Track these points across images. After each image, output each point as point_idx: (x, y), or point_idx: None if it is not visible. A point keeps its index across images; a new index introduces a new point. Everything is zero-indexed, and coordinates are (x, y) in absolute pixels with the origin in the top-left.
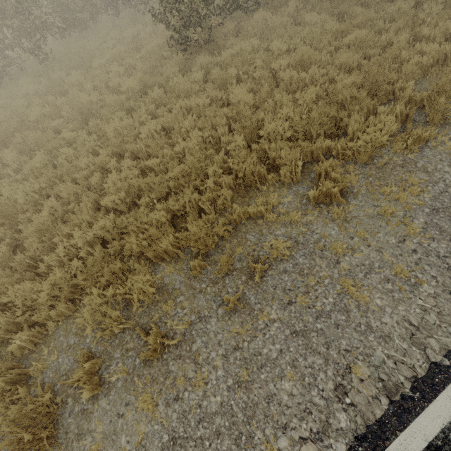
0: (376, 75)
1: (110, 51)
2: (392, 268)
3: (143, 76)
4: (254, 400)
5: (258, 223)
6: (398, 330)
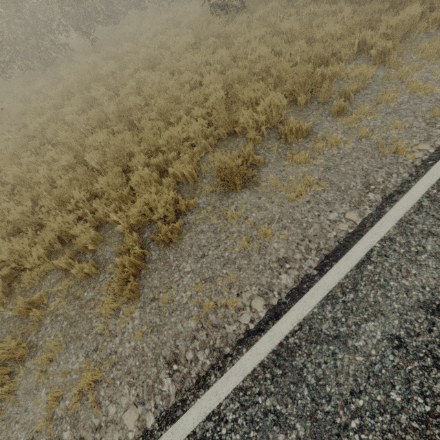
0: None
1: (152, 28)
2: None
3: (198, 30)
4: (375, 142)
5: (334, 81)
6: None
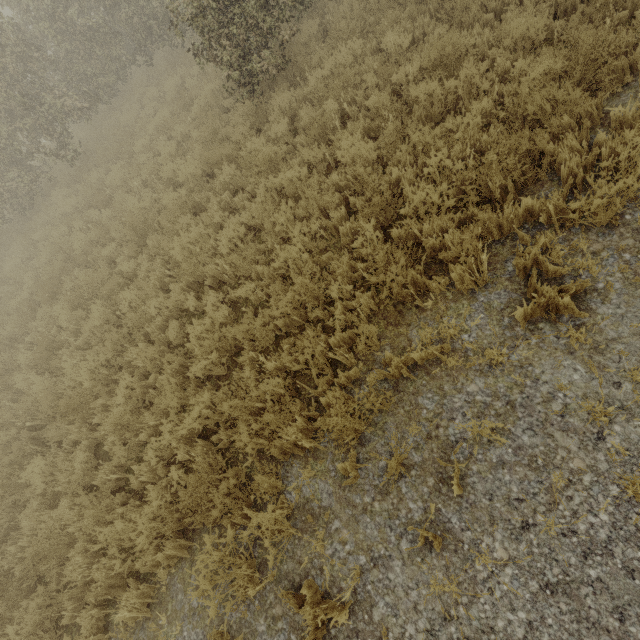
0: (592, 48)
1: (152, 122)
2: None
3: (203, 153)
4: None
5: (434, 374)
6: None
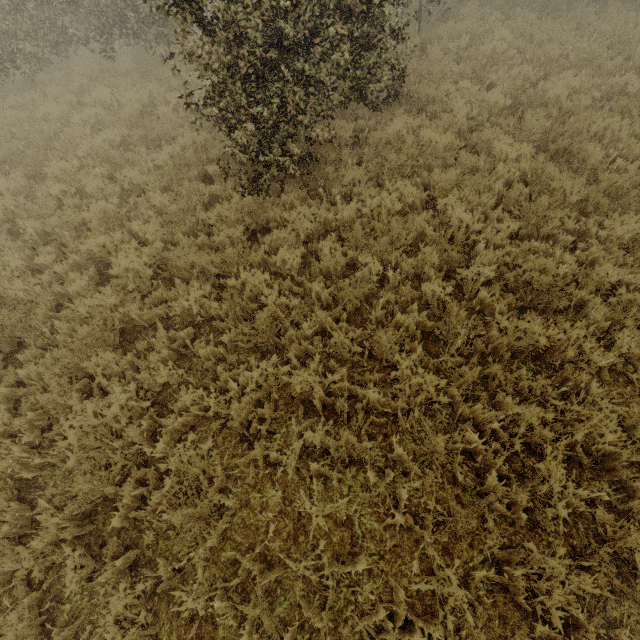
0: None
1: (88, 142)
2: None
3: (164, 252)
4: None
5: None
6: None
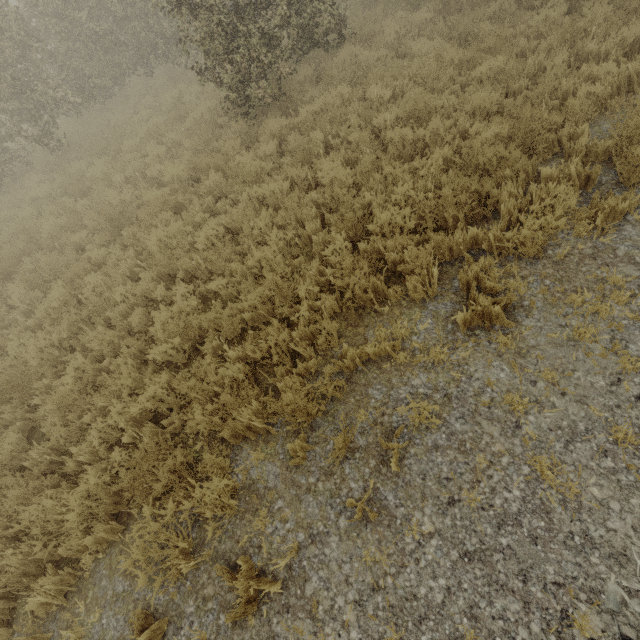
0: (530, 121)
1: (144, 126)
2: (609, 431)
3: (192, 158)
4: None
5: (384, 369)
6: (638, 543)
